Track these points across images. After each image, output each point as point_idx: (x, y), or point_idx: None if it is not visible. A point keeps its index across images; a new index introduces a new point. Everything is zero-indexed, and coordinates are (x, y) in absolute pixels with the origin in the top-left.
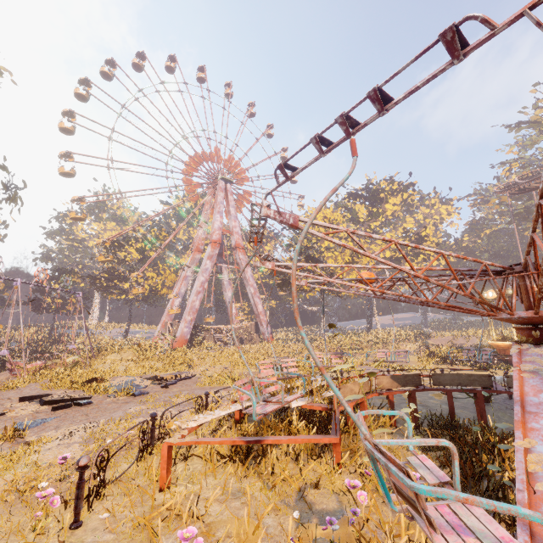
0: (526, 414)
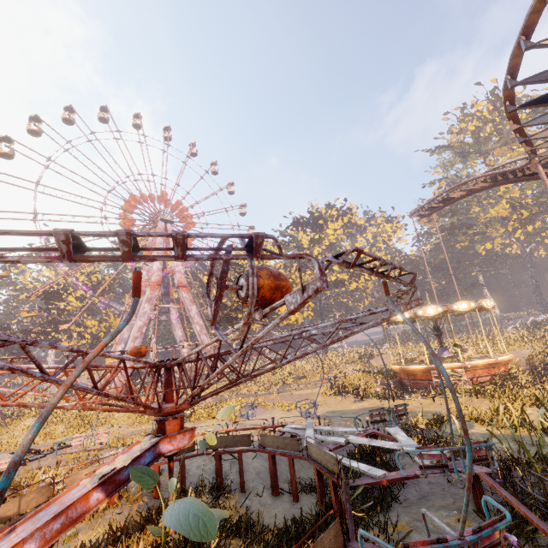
0: (9, 534)
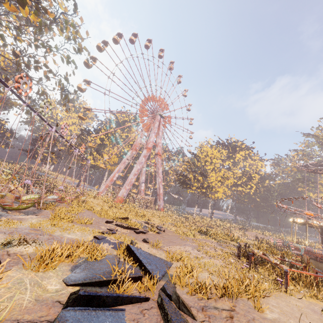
0: None
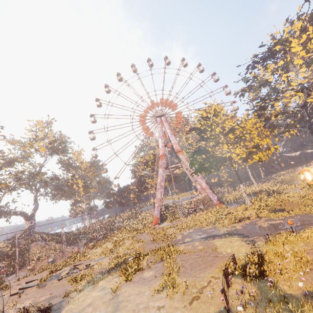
0: None
